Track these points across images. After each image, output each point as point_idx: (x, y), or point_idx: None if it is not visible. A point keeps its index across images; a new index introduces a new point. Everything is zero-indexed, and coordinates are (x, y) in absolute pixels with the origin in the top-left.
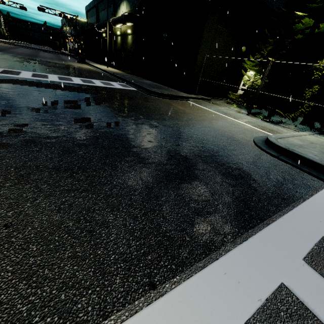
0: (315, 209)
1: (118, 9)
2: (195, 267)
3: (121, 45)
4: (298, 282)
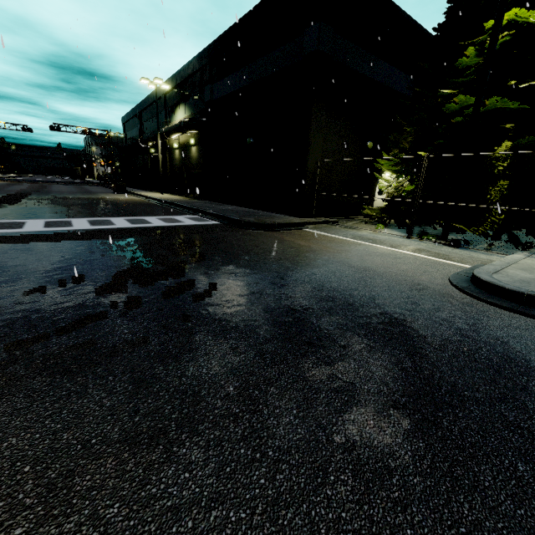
0: None
1: (172, 116)
2: None
3: (181, 161)
4: None
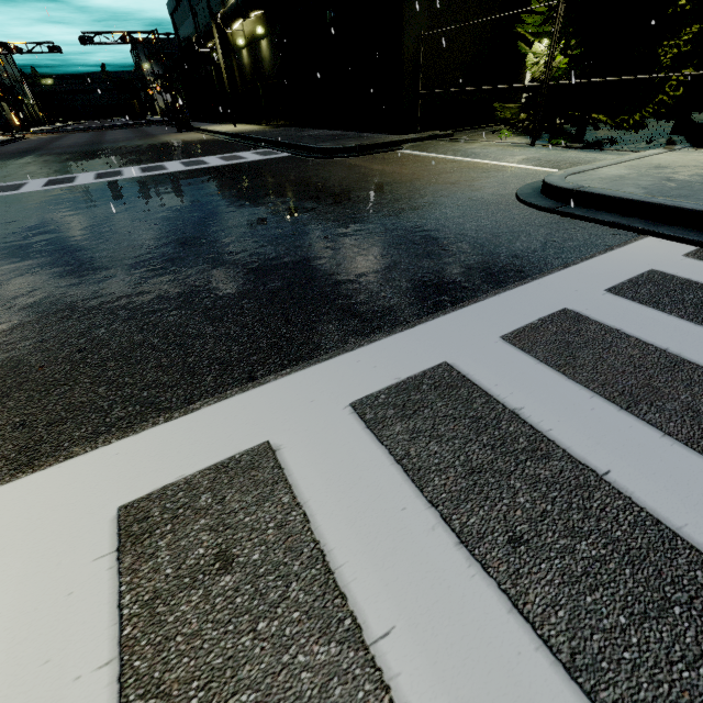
0: (579, 277)
1: None
2: (316, 360)
3: (252, 67)
4: (472, 359)
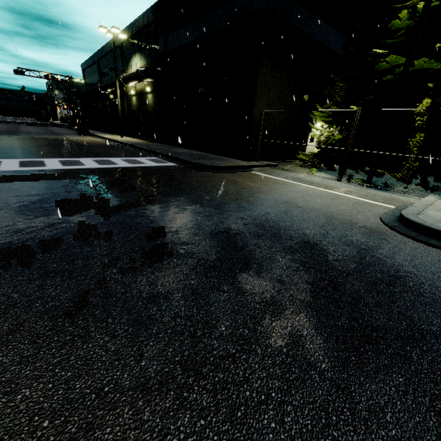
0: None
1: (129, 64)
2: None
3: (138, 107)
4: None
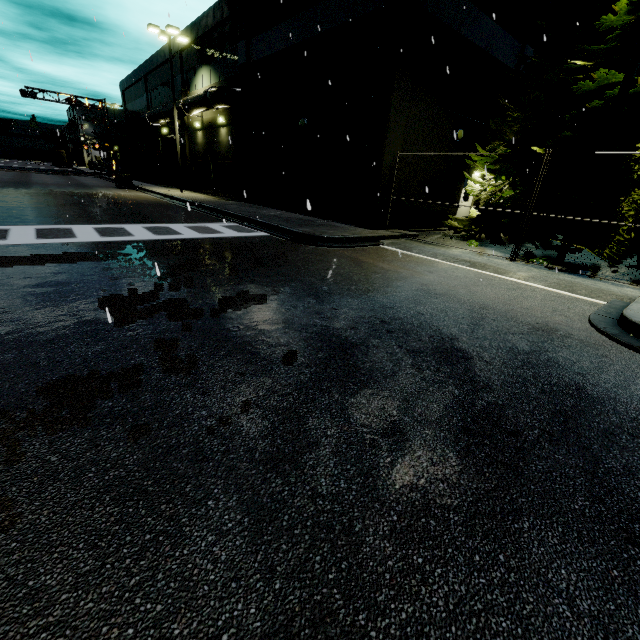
0: None
1: (191, 83)
2: None
3: (206, 147)
4: None
